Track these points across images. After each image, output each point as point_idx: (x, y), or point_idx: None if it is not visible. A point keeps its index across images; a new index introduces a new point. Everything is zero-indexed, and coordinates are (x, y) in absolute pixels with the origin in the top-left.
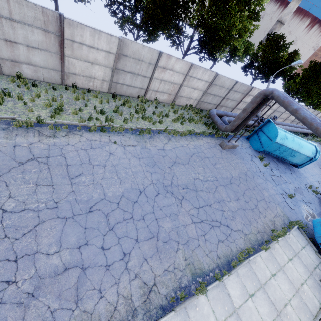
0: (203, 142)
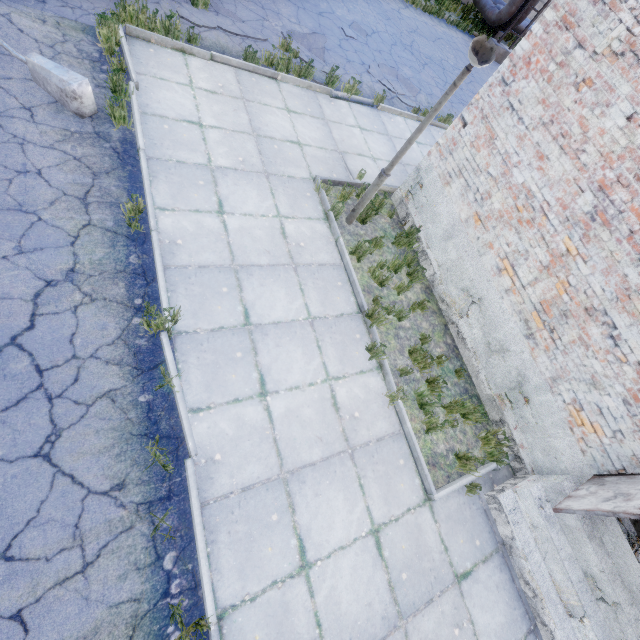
0: (457, 35)
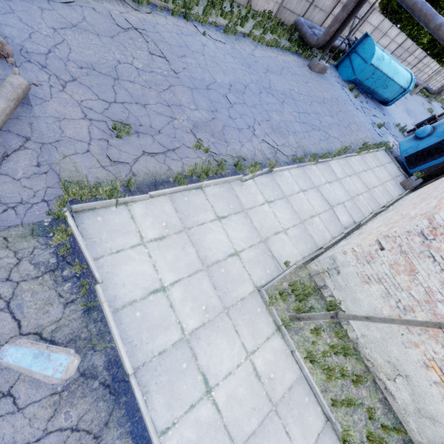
0: (291, 59)
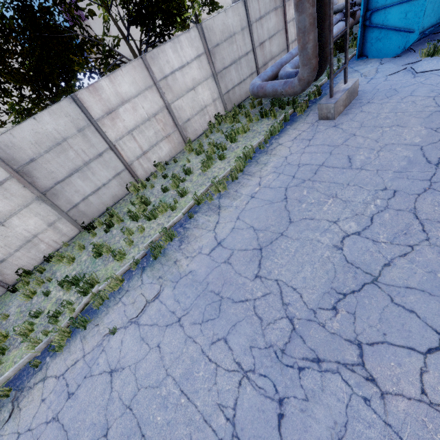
0: (285, 146)
